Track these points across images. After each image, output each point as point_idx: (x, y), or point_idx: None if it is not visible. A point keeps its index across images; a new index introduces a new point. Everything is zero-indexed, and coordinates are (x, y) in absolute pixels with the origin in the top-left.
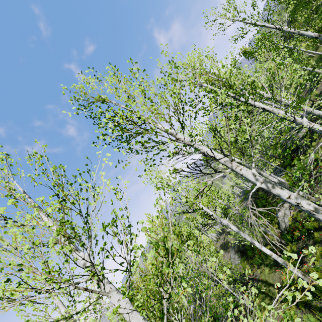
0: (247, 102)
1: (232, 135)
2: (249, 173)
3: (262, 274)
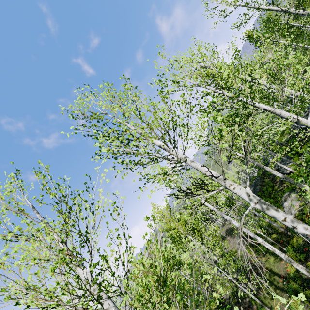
0: (245, 106)
1: (223, 157)
2: (243, 192)
3: (267, 263)
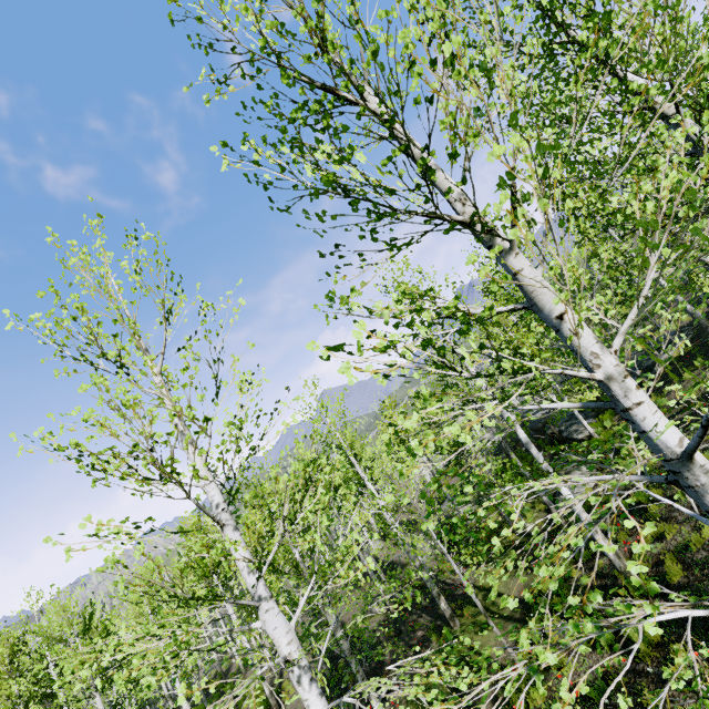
0: None
1: None
2: None
3: (484, 578)
